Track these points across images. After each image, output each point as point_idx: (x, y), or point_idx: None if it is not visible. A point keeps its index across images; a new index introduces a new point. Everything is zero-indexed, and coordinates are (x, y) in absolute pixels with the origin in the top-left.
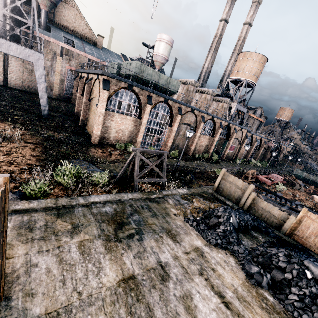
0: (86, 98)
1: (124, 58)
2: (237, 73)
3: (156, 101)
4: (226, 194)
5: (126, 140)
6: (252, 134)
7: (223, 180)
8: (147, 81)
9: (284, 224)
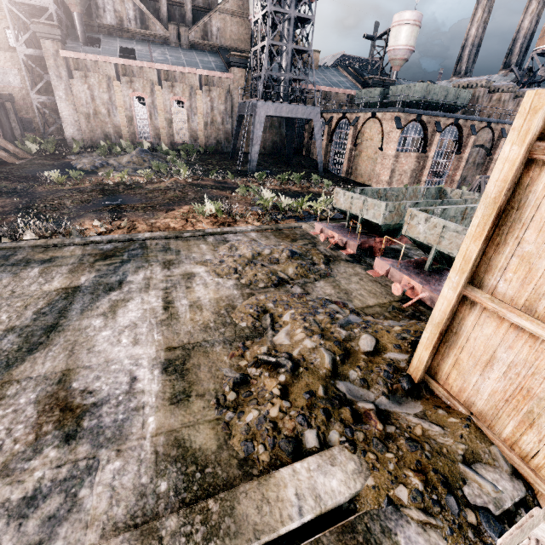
0: (351, 143)
1: (347, 71)
2: None
3: (444, 126)
4: None
5: (408, 183)
6: None
7: None
8: (432, 103)
9: None
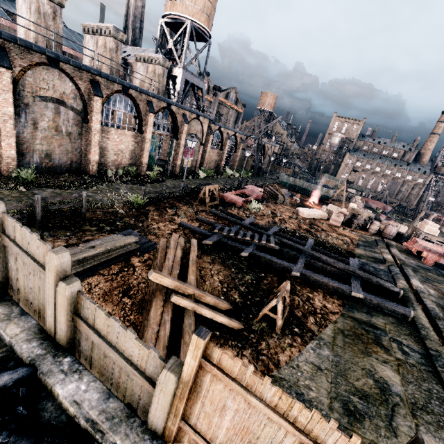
0: None
1: None
2: (173, 5)
3: None
4: (26, 289)
5: None
6: (220, 127)
7: (3, 242)
8: None
9: (152, 405)
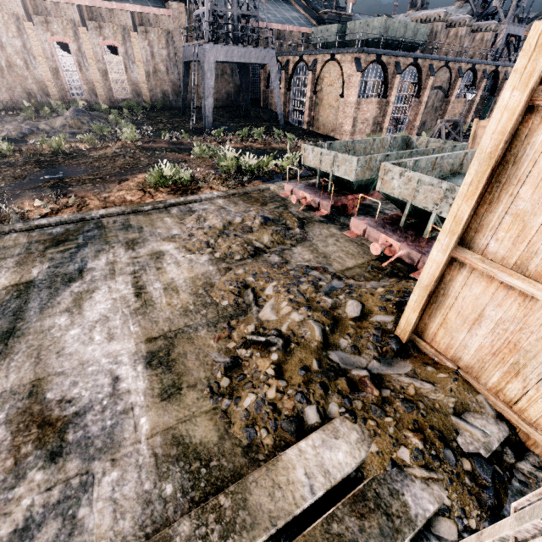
0: (311, 91)
1: (299, 5)
2: None
3: (404, 66)
4: None
5: (370, 132)
6: None
7: None
8: (391, 41)
9: None
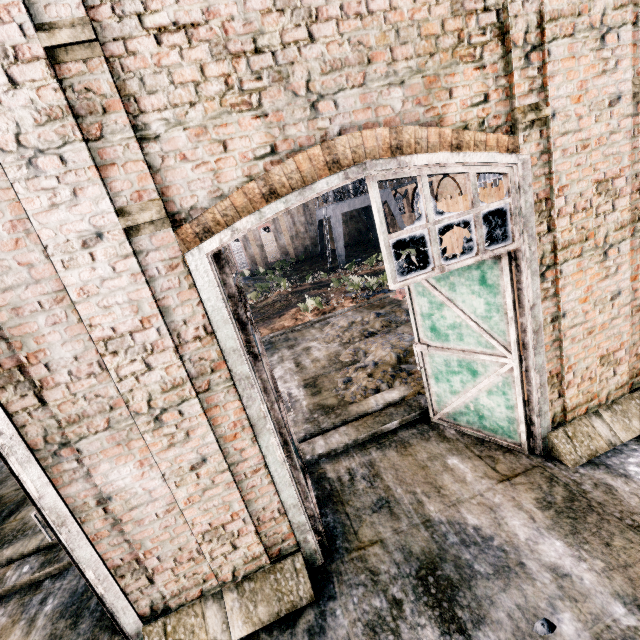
0: None
1: None
2: None
3: None
4: None
5: None
6: None
7: None
8: None
9: None
